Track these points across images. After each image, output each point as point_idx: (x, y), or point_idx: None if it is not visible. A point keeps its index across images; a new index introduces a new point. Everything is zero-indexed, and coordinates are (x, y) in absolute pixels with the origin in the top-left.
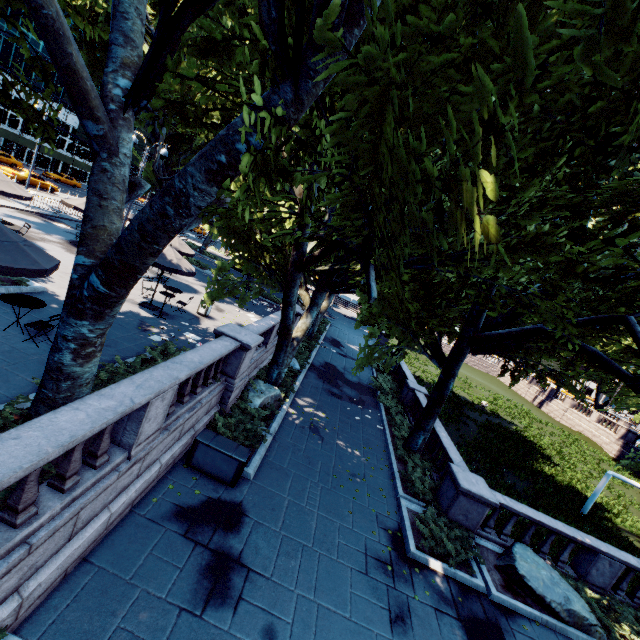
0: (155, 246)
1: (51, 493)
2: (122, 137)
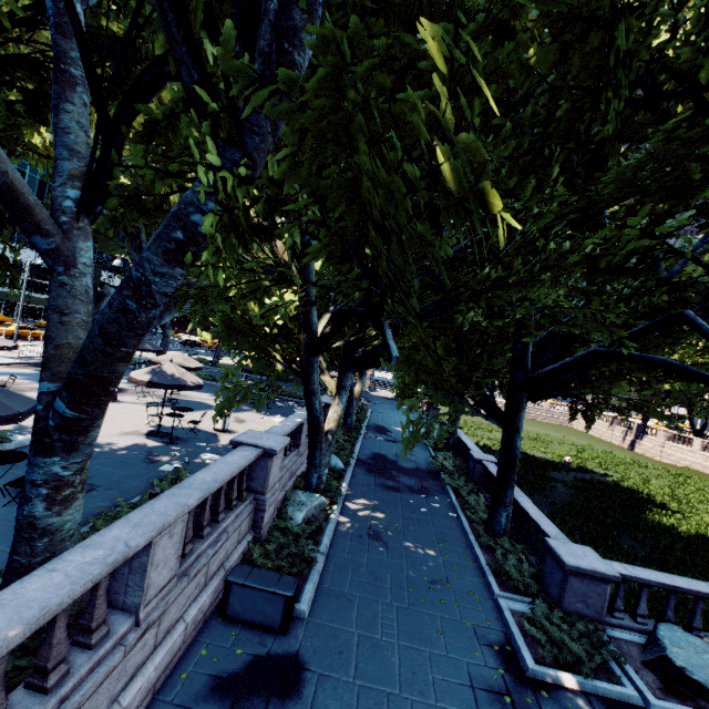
0: (123, 349)
1: (30, 697)
2: (79, 247)
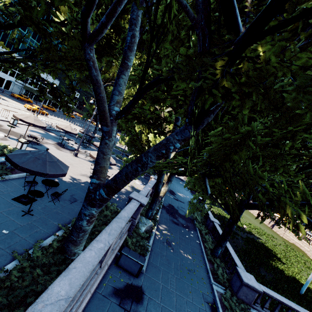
0: (130, 181)
1: None
2: (113, 129)
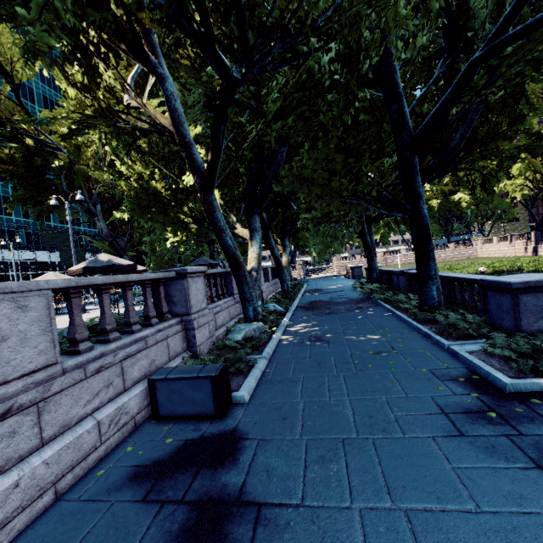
0: None
1: None
2: None
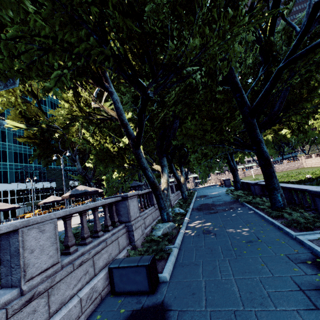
0: None
1: None
2: None
